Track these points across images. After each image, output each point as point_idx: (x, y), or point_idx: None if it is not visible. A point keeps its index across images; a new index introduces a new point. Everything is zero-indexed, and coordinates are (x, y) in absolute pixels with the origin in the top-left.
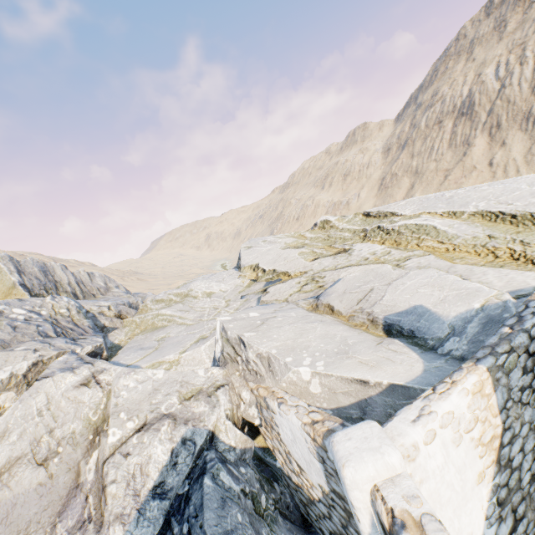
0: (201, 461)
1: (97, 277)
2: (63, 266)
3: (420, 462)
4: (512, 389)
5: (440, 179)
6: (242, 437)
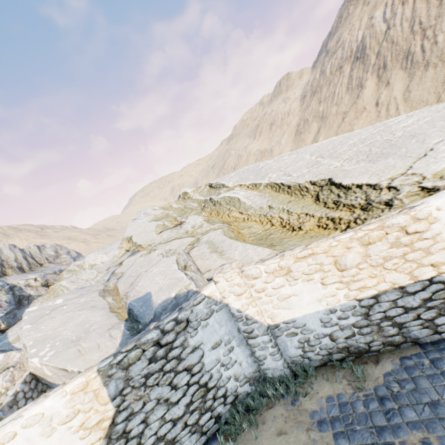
0: None
1: (47, 248)
2: (11, 246)
3: None
4: (132, 379)
5: (338, 122)
6: None
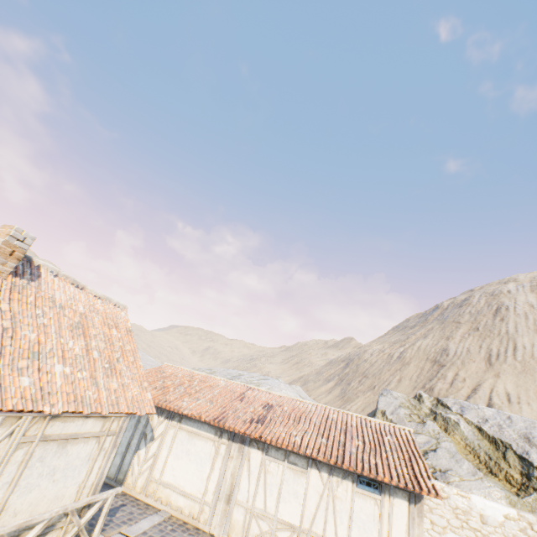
0: None
1: None
2: None
3: None
4: None
5: None
6: None
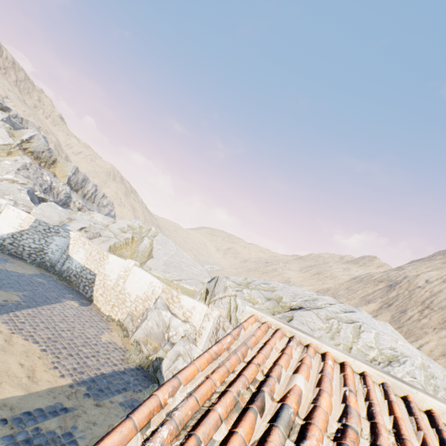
0: None
1: (106, 199)
2: (95, 184)
3: (9, 210)
4: (37, 228)
5: None
6: None
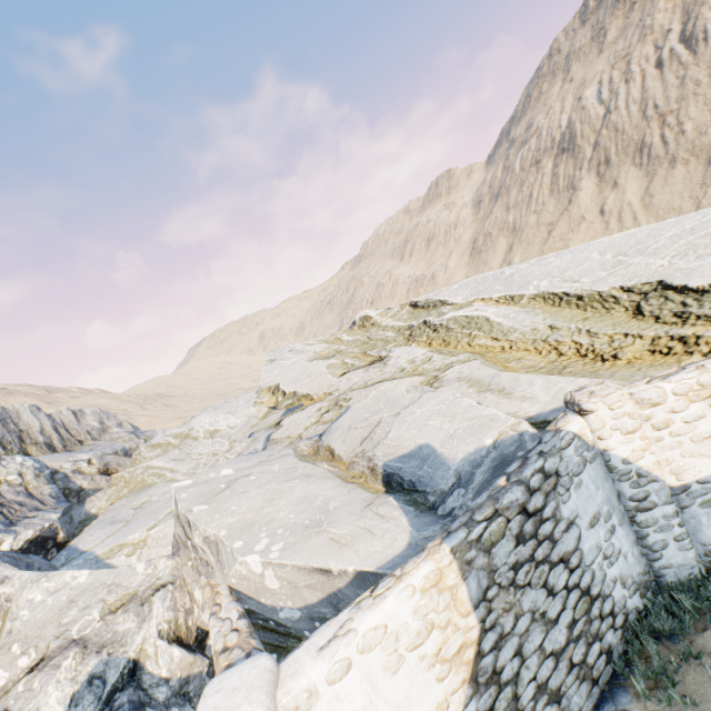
0: (108, 708)
1: (88, 416)
2: (33, 407)
3: None
4: (497, 571)
5: (542, 236)
6: (185, 660)
